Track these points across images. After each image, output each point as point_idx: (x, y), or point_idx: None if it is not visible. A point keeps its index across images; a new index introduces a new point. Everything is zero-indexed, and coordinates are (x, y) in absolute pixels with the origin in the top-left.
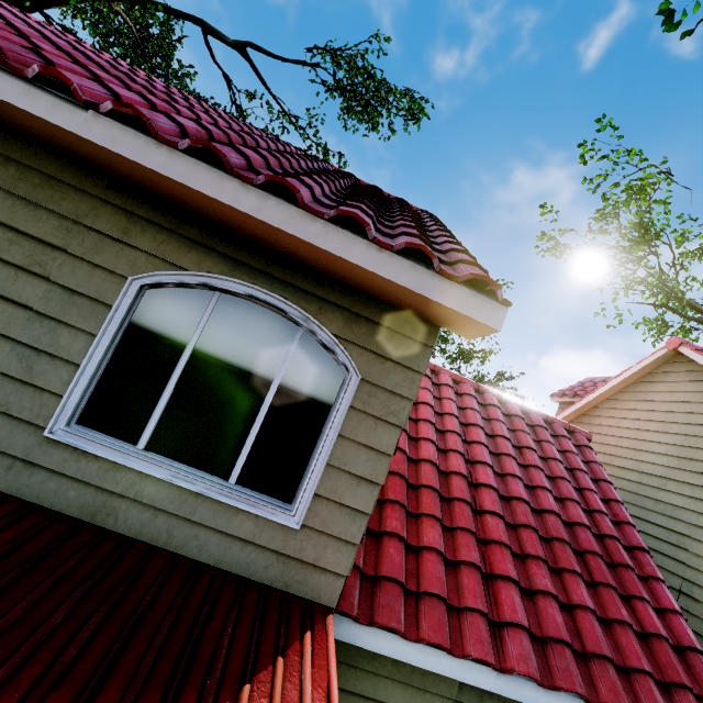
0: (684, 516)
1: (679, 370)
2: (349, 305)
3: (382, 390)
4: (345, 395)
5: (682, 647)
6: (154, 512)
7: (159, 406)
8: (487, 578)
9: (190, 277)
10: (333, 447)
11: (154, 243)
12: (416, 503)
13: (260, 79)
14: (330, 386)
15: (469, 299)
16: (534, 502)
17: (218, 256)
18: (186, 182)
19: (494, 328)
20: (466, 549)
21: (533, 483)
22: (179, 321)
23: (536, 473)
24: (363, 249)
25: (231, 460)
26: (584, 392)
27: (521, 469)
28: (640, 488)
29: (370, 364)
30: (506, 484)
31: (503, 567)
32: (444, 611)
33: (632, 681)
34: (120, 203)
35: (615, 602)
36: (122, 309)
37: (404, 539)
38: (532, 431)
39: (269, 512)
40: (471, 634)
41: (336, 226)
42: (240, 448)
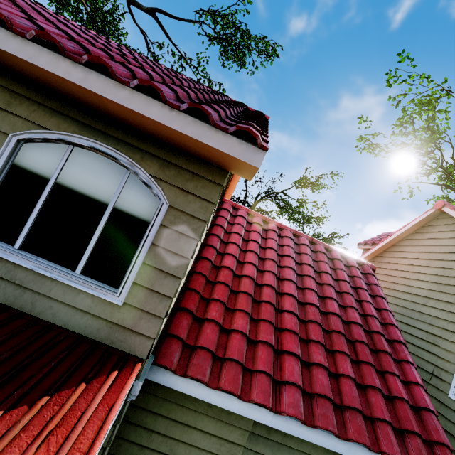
0: (439, 323)
1: (442, 224)
2: (163, 155)
3: (185, 214)
4: (158, 217)
5: (419, 407)
6: (23, 290)
7: (29, 221)
8: (277, 353)
9: (52, 134)
10: (148, 252)
11: (28, 111)
12: (234, 302)
13: (165, 33)
14: (148, 211)
15: (237, 145)
16: (323, 307)
17: (71, 121)
18: (33, 62)
19: (255, 166)
20: (264, 333)
21: (324, 295)
22: (45, 165)
23: (328, 289)
24: (158, 109)
25: (78, 258)
26: (380, 241)
27: (318, 286)
28: (411, 304)
29: (177, 196)
30: (304, 295)
31: (290, 346)
32: (239, 371)
33: (375, 426)
34: (5, 85)
35: (371, 374)
36: (5, 155)
37: (220, 324)
38: (331, 262)
39: (102, 293)
40: (257, 387)
41: (140, 93)
42: (84, 251)
